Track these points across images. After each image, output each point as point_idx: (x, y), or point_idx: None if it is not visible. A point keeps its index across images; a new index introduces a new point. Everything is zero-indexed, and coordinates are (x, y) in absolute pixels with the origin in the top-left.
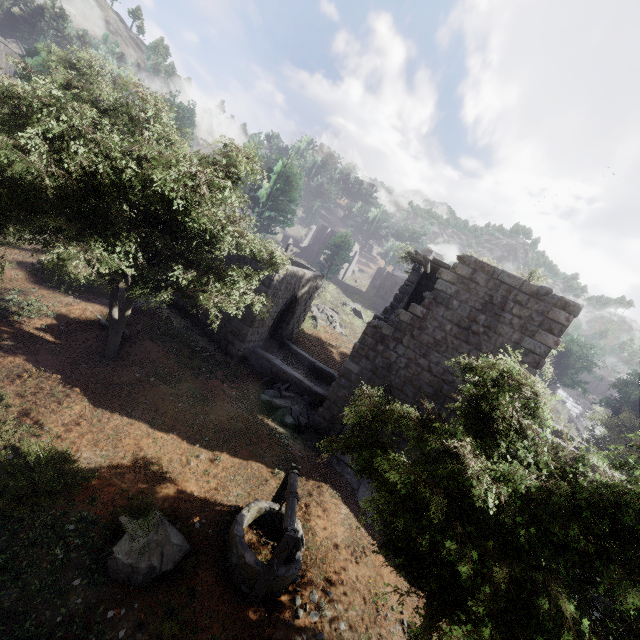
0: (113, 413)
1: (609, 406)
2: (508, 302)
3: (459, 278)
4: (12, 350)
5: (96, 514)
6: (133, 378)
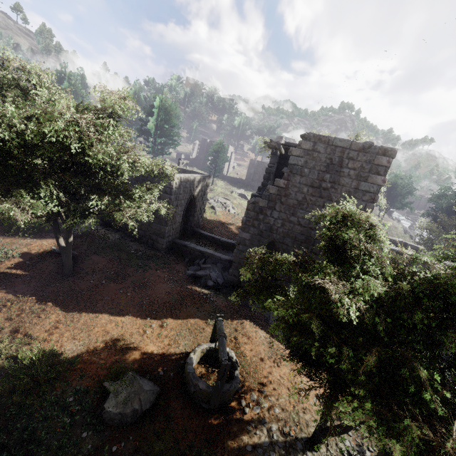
0: (81, 313)
1: (429, 215)
2: (344, 160)
3: (305, 151)
4: None
5: (86, 386)
6: (89, 284)
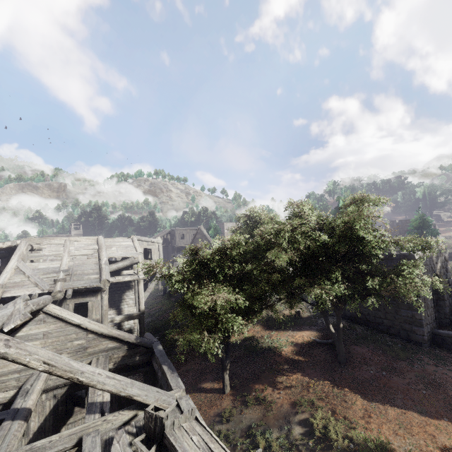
0: (384, 405)
1: None
2: None
3: None
4: (291, 371)
5: None
6: (370, 375)
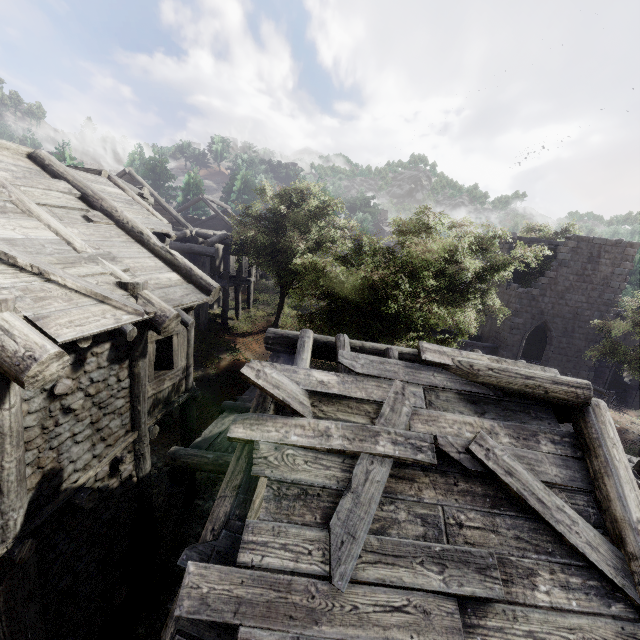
0: None
1: None
2: (601, 253)
3: (570, 249)
4: None
5: None
6: None
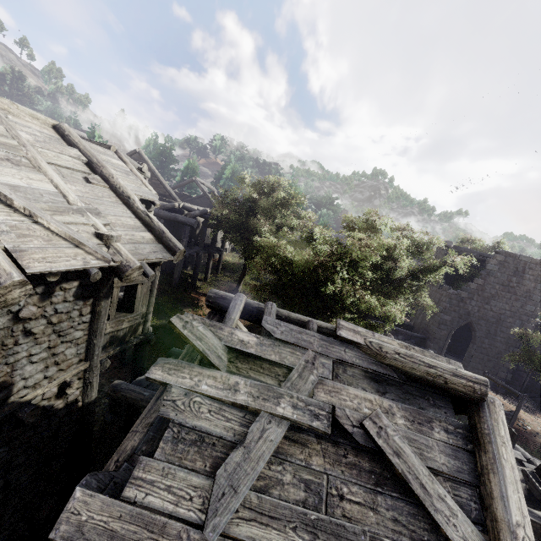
0: None
1: None
2: (526, 269)
3: (498, 262)
4: None
5: None
6: None
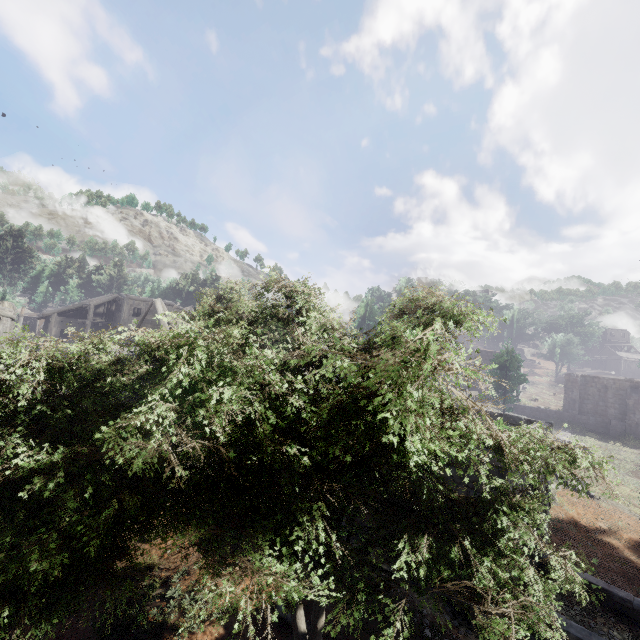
0: None
1: None
2: None
3: None
4: None
5: None
6: None
